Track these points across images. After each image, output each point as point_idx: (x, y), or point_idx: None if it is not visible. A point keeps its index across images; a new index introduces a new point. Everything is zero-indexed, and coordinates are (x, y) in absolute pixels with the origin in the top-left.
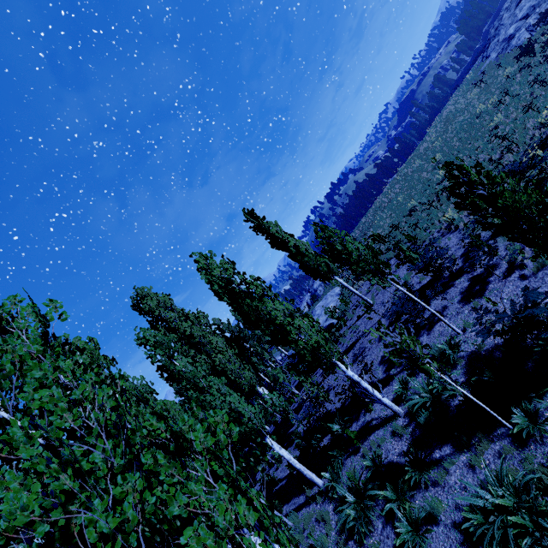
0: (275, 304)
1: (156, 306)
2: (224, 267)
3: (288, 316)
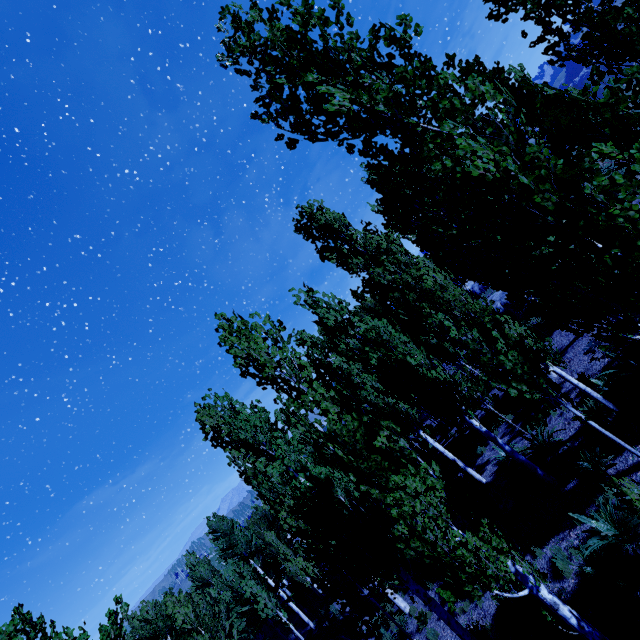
0: None
1: (334, 217)
2: None
3: None
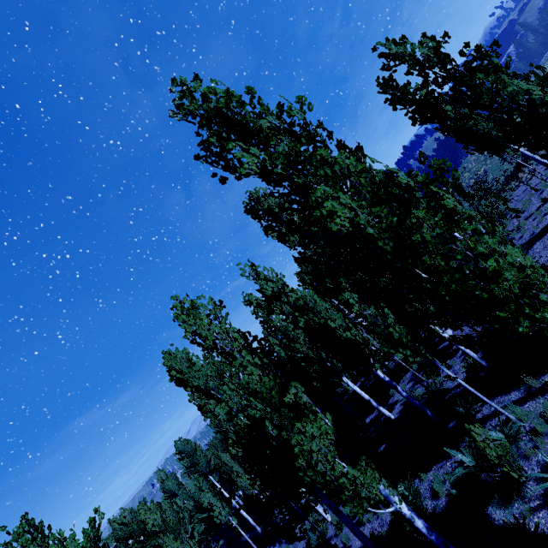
0: (519, 83)
1: (275, 202)
2: (431, 46)
3: (545, 96)
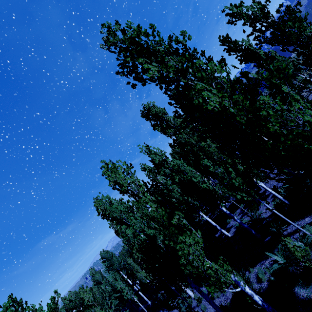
0: None
1: (159, 110)
2: (258, 7)
3: None
